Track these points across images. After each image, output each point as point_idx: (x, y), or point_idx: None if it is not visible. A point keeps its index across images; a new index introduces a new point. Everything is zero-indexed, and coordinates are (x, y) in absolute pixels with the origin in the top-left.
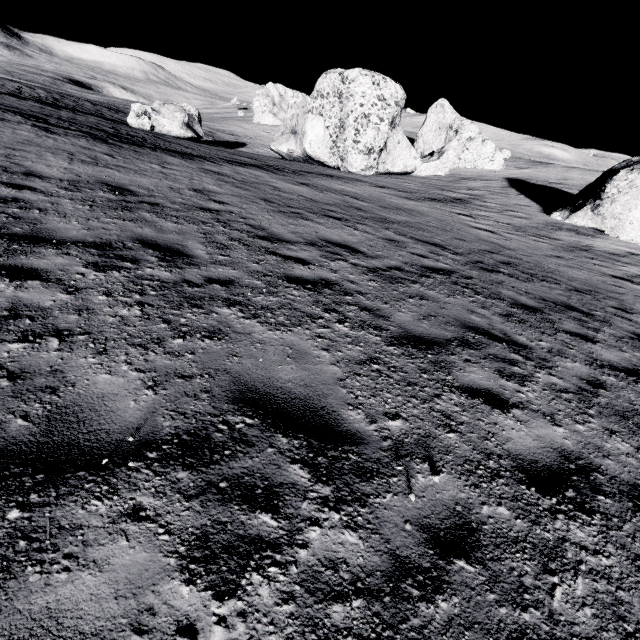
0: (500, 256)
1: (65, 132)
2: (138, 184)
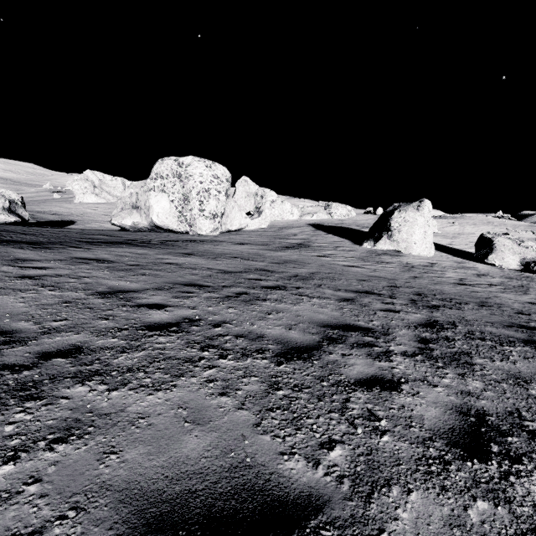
0: (404, 288)
1: None
2: (5, 311)
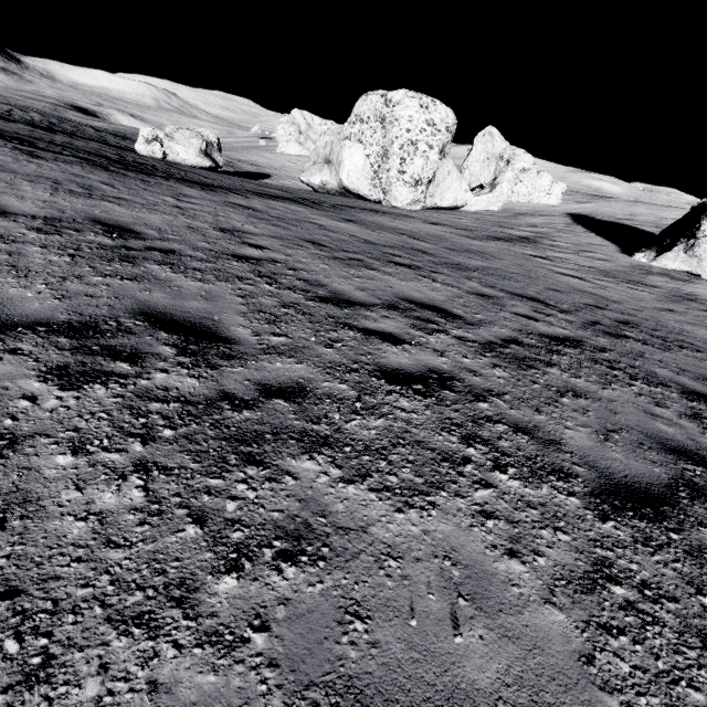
0: (611, 312)
1: (55, 157)
2: (145, 222)
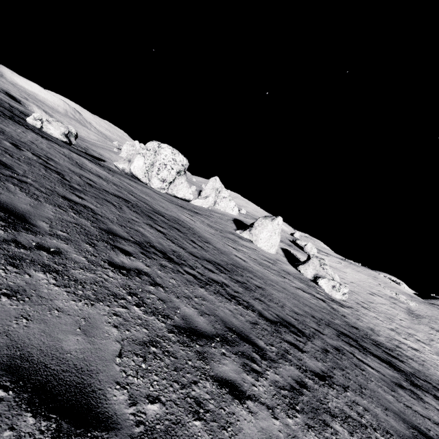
0: (176, 219)
1: None
2: (0, 127)
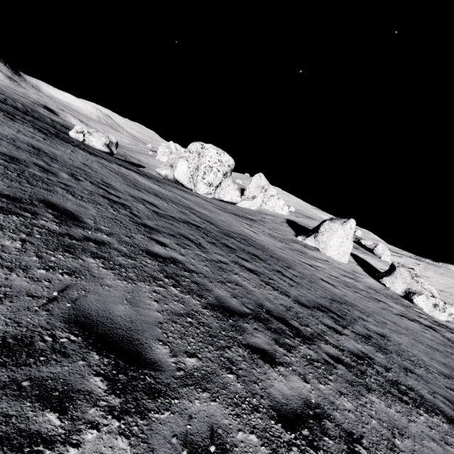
0: (244, 237)
1: (23, 123)
2: (51, 151)
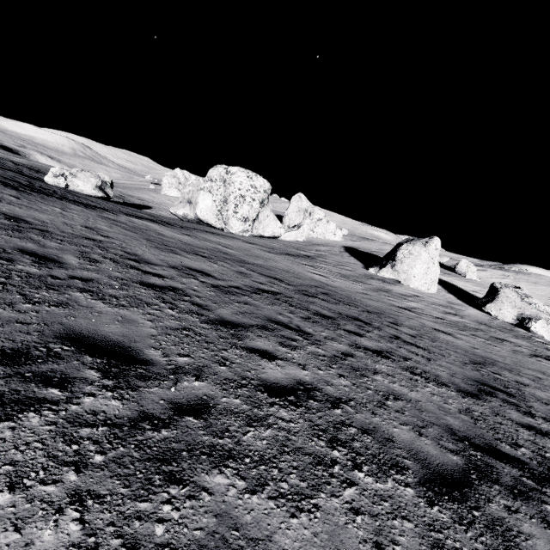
0: (322, 289)
1: None
2: (35, 217)
